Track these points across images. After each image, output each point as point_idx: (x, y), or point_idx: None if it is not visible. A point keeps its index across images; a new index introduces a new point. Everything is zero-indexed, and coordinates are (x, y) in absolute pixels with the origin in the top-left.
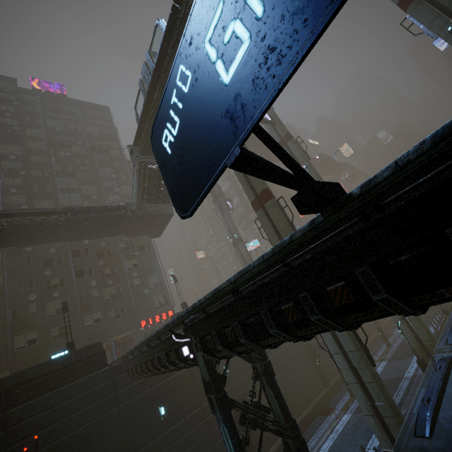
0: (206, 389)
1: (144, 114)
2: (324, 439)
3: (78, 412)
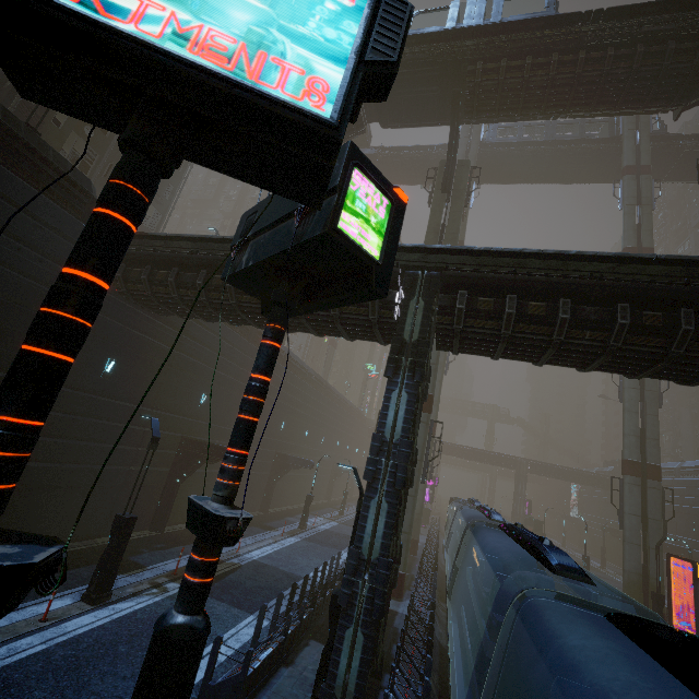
0: (397, 349)
1: (432, 36)
2: (266, 543)
3: (6, 236)
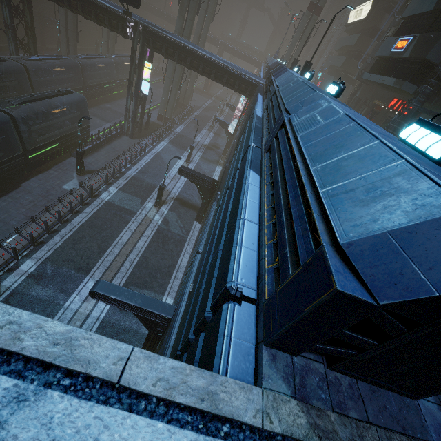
0: None
1: None
2: None
3: None
